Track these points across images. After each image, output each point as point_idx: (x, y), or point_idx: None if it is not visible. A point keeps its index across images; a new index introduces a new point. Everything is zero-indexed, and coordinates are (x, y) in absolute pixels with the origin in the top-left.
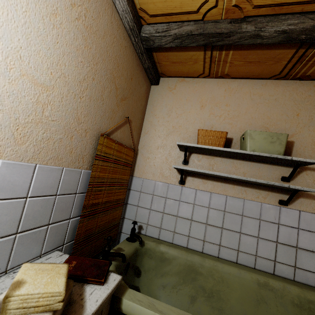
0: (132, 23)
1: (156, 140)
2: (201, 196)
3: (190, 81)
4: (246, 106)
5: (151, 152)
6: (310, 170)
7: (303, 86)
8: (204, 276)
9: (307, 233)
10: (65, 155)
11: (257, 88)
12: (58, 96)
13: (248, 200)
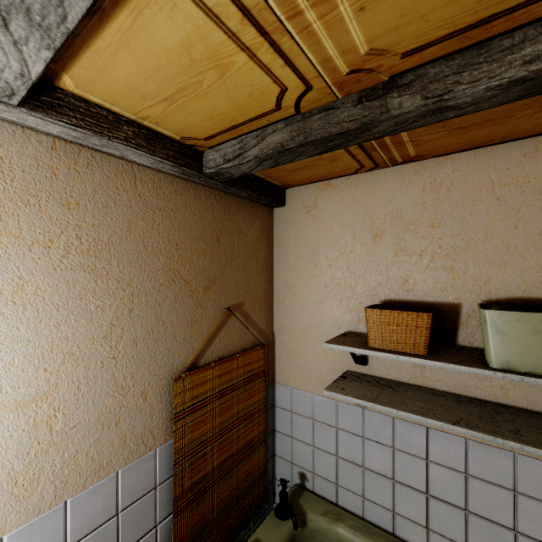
0: (178, 169)
1: (300, 314)
2: (405, 433)
3: (342, 185)
4: (486, 220)
5: (296, 339)
6: None
7: None
8: None
9: None
10: (114, 454)
11: (511, 166)
12: (71, 388)
13: (525, 455)
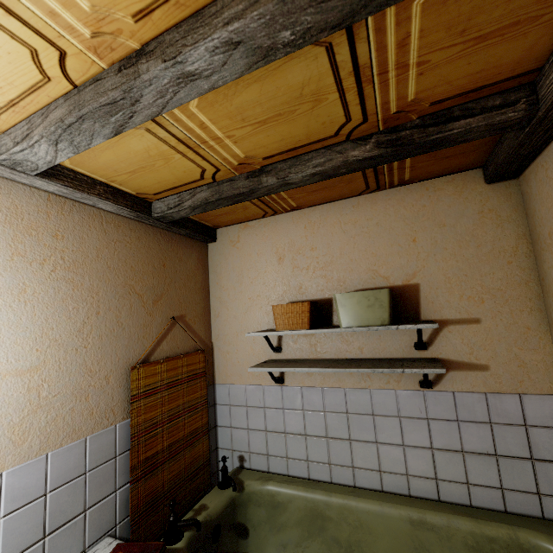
0: (133, 213)
1: (232, 323)
2: (310, 396)
3: (256, 225)
4: (339, 244)
5: (230, 343)
6: (453, 324)
7: (412, 194)
8: (335, 522)
9: (472, 425)
10: (84, 423)
11: (348, 212)
12: (54, 366)
13: (375, 389)
